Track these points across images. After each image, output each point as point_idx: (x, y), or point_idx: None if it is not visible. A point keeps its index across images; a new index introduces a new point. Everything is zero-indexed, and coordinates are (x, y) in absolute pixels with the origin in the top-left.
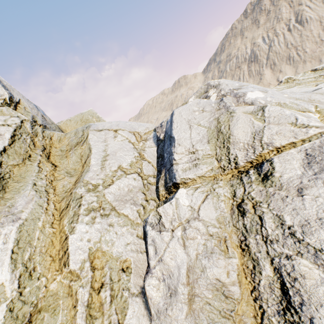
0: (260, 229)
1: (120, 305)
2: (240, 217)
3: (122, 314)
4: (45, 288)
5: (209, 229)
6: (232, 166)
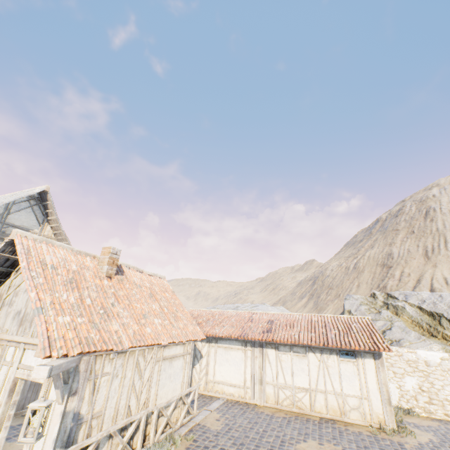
0: None
1: None
2: None
3: None
4: None
5: None
6: None
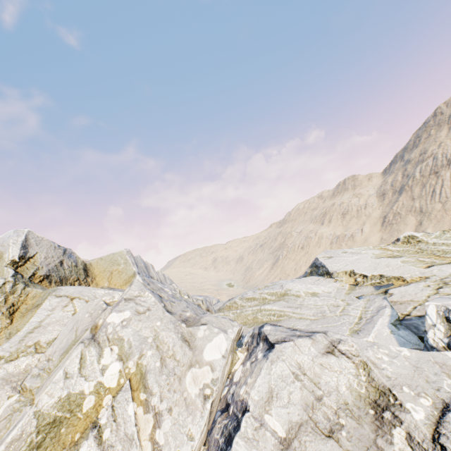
0: None
1: None
2: None
3: None
4: None
5: None
6: None
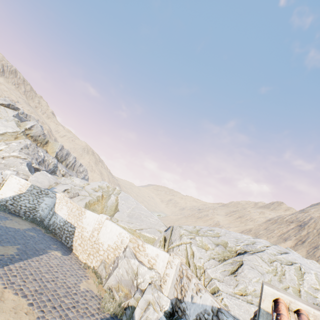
0: None
1: None
2: None
3: None
4: None
5: None
6: None
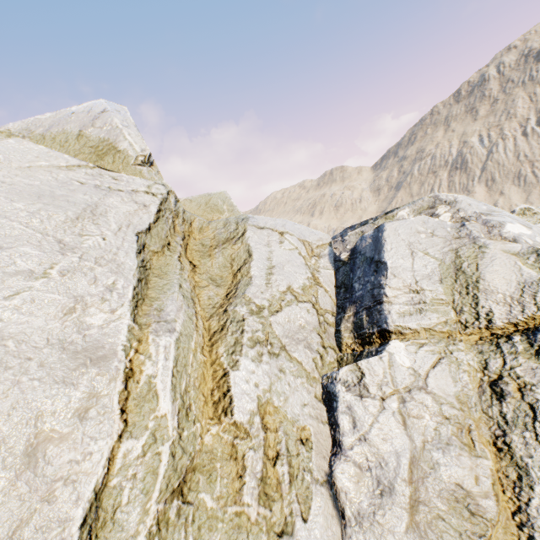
0: (532, 423)
1: (302, 491)
2: (495, 401)
3: (305, 505)
4: (200, 439)
5: (444, 409)
6: (481, 324)
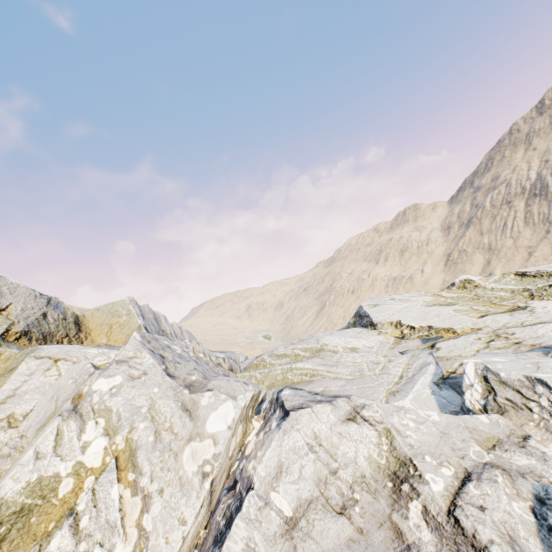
0: None
1: None
2: None
3: None
4: None
5: None
6: None
